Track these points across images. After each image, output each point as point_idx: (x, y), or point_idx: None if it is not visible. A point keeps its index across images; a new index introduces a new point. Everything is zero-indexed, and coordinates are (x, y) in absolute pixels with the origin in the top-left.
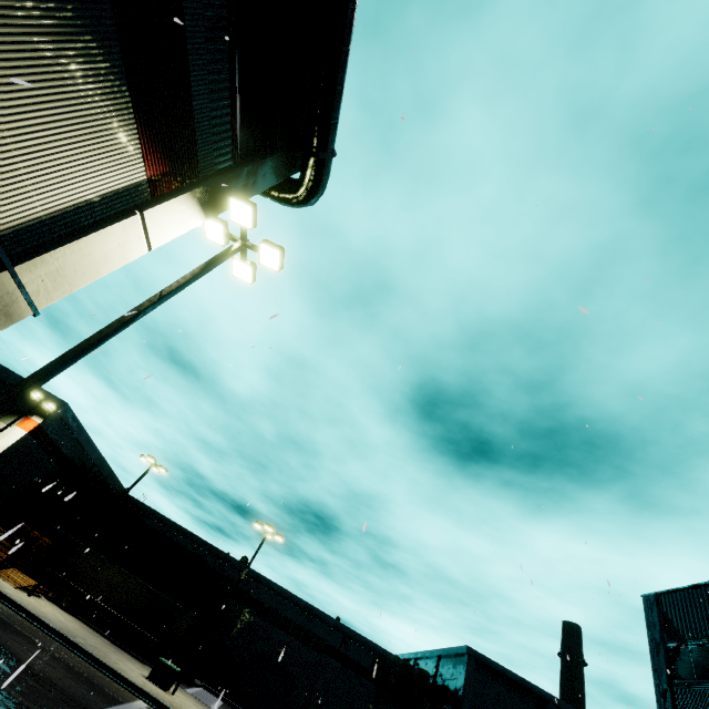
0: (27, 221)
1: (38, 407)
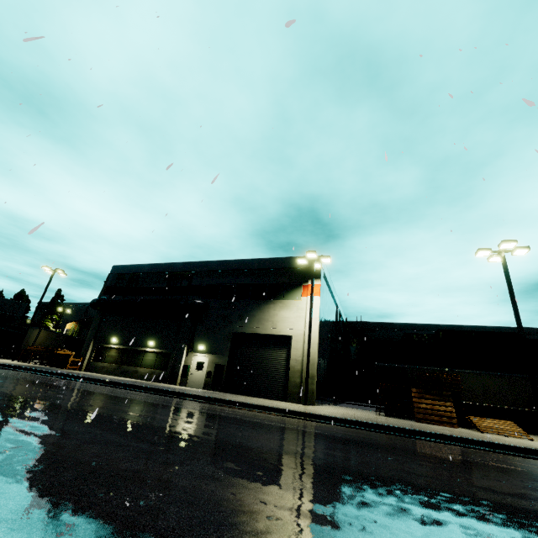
0: None
1: (301, 273)
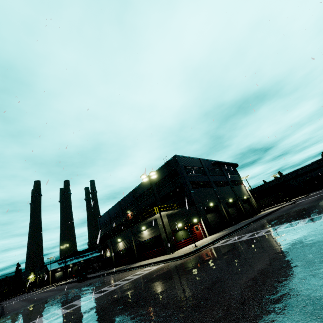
0: (247, 193)
1: None
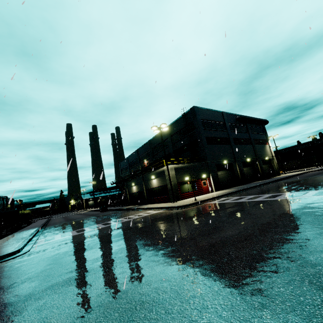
0: (270, 154)
1: None
